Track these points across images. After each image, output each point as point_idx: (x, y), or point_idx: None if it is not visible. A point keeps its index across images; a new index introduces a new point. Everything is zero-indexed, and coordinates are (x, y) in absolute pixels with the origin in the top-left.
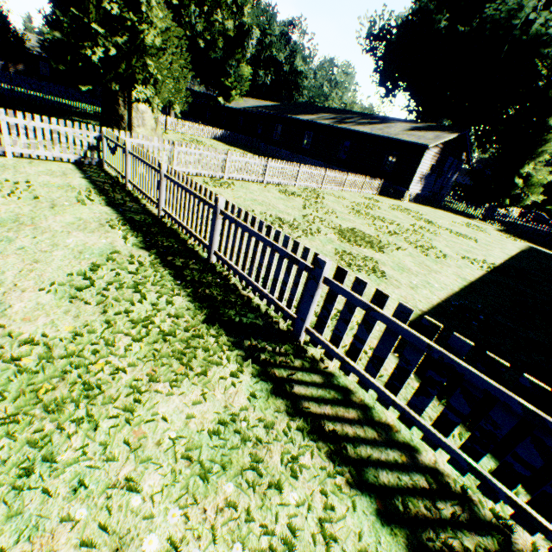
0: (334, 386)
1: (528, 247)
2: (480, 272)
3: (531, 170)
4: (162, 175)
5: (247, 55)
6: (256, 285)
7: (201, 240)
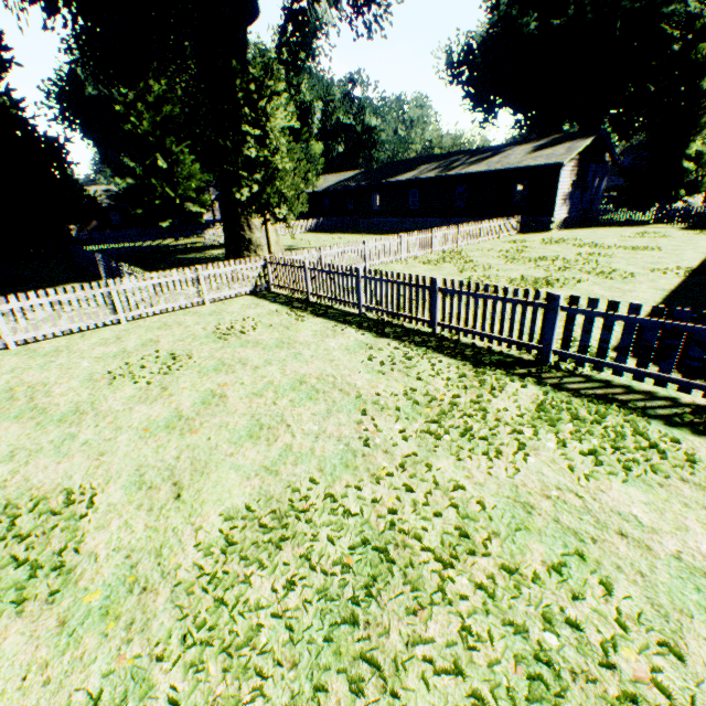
0: (594, 381)
1: None
2: (678, 280)
3: (700, 146)
4: (360, 278)
5: (313, 132)
6: (492, 335)
7: (419, 318)
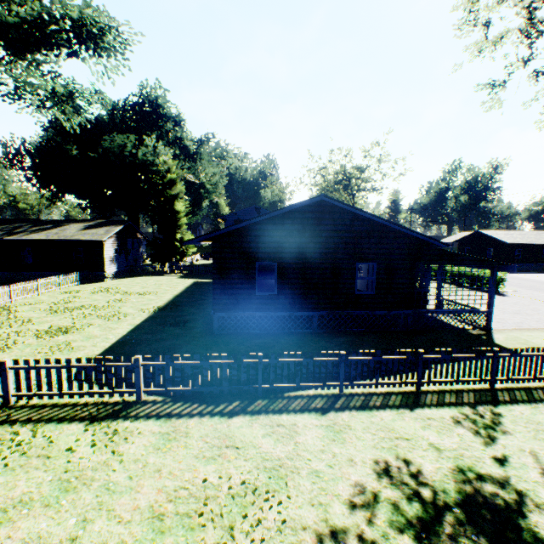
0: (37, 406)
1: (193, 283)
2: (148, 315)
3: (182, 235)
4: None
5: None
6: None
7: None
